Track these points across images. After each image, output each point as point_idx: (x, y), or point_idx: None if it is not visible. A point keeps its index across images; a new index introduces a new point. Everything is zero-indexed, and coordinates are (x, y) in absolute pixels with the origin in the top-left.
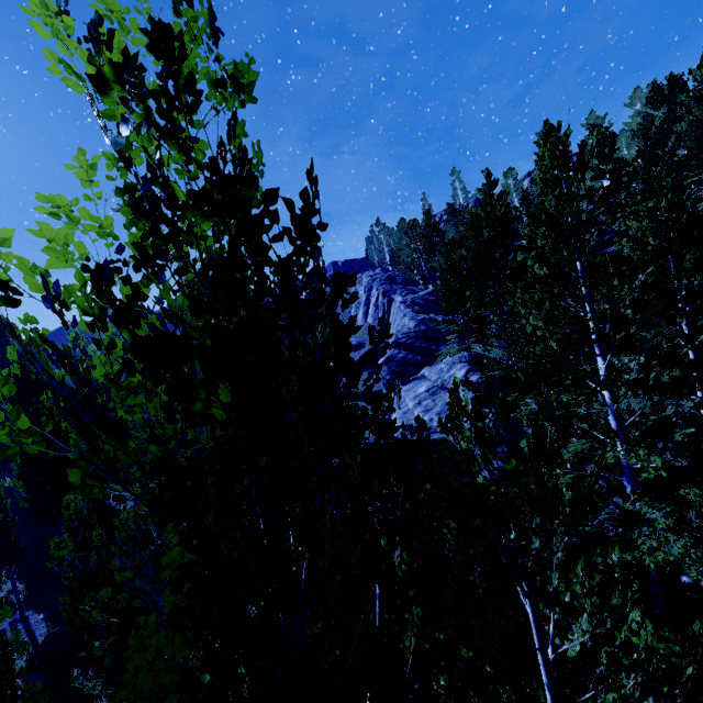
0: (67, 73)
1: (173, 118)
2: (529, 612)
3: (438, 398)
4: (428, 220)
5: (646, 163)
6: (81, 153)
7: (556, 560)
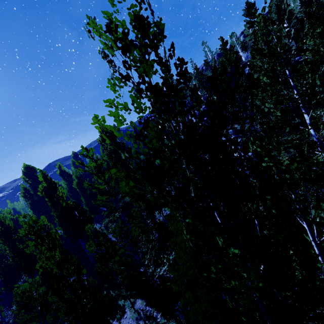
0: (108, 48)
1: (157, 53)
2: (306, 226)
3: None
4: (197, 71)
5: (306, 8)
6: (108, 79)
7: (311, 205)
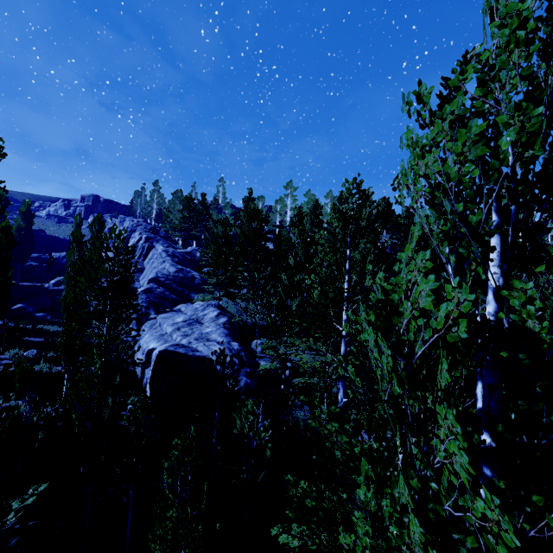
0: None
1: None
2: None
3: (196, 328)
4: (203, 200)
5: None
6: None
7: None
